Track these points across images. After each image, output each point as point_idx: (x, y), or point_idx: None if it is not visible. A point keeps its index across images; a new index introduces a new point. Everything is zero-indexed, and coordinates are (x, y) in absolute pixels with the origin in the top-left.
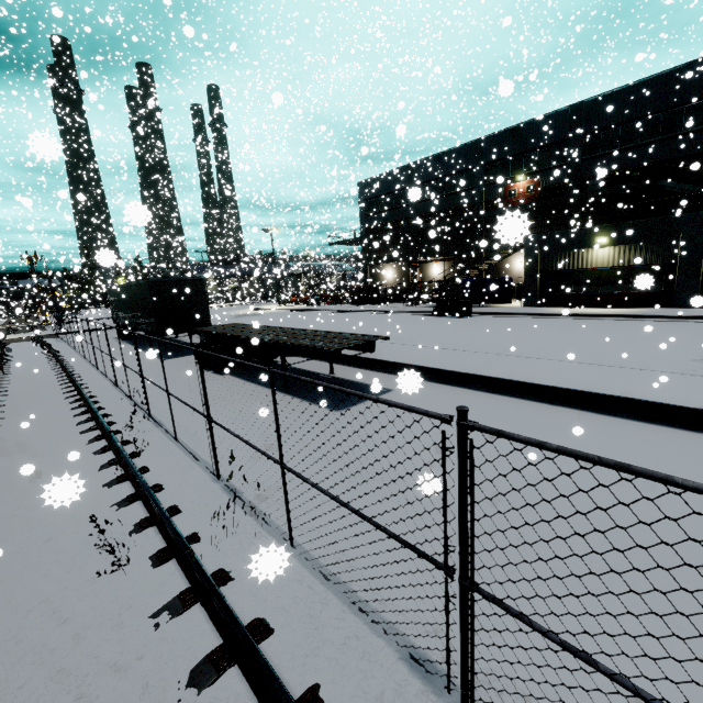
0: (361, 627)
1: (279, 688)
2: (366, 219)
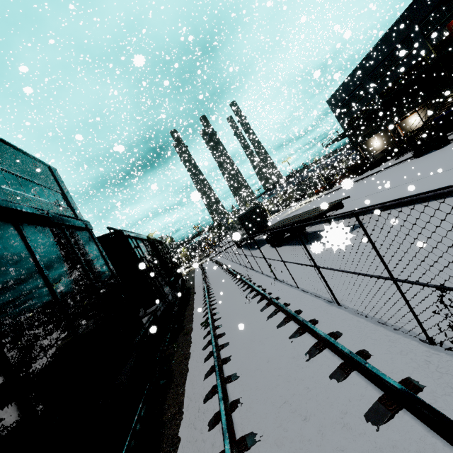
0: (315, 299)
1: (286, 308)
2: (342, 119)
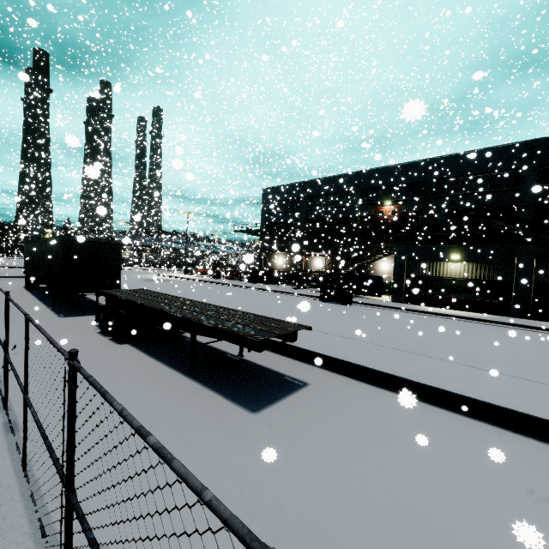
0: None
1: None
2: (266, 216)
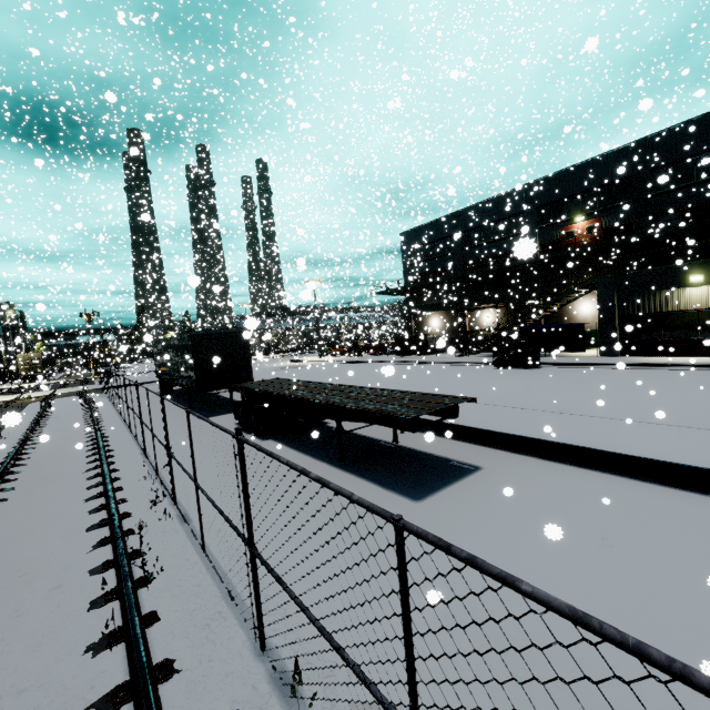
0: None
1: None
2: (409, 268)
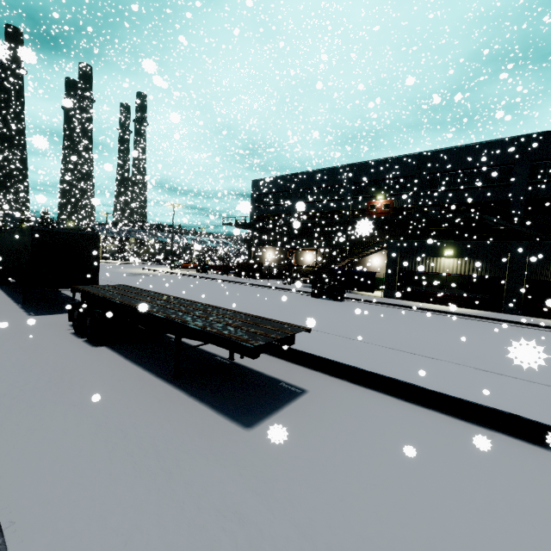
0: None
1: None
2: (255, 209)
